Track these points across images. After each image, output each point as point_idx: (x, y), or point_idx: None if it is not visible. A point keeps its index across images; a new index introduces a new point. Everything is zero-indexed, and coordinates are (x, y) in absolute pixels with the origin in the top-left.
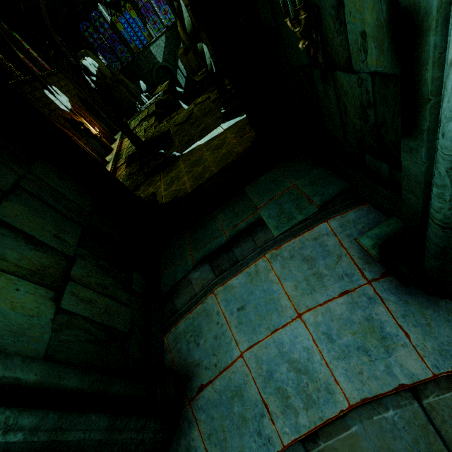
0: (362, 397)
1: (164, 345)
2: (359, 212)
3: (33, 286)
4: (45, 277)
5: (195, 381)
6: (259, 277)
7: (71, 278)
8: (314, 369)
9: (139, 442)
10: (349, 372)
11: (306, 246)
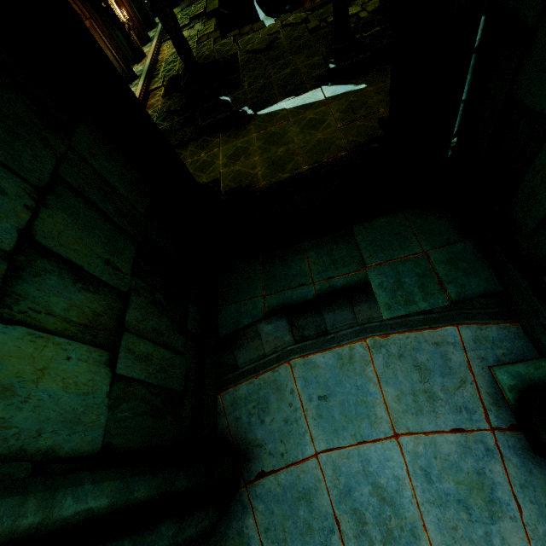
0: None
1: (218, 405)
2: (504, 332)
3: (85, 348)
4: (98, 332)
5: (255, 463)
6: (353, 367)
7: (126, 327)
8: (402, 504)
9: (196, 532)
10: (442, 523)
11: (422, 350)
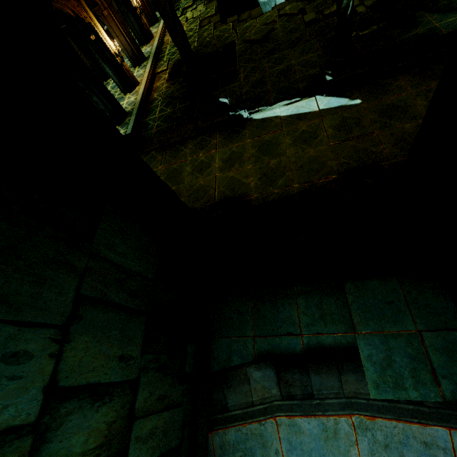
0: None
1: (208, 444)
2: None
3: None
4: (112, 442)
5: None
6: (337, 443)
7: (135, 416)
8: None
9: None
10: None
11: (410, 446)
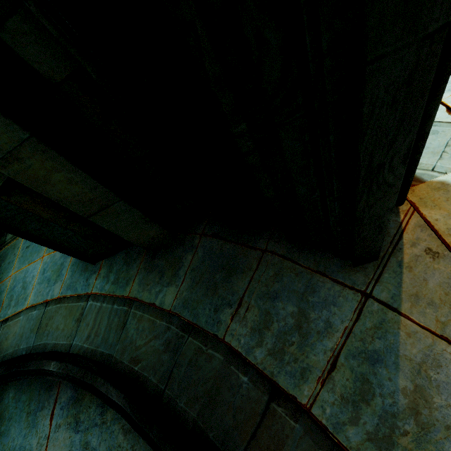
0: (32, 304)
1: None
2: None
3: None
4: None
5: None
6: None
7: None
8: (29, 287)
9: None
10: (37, 291)
11: None
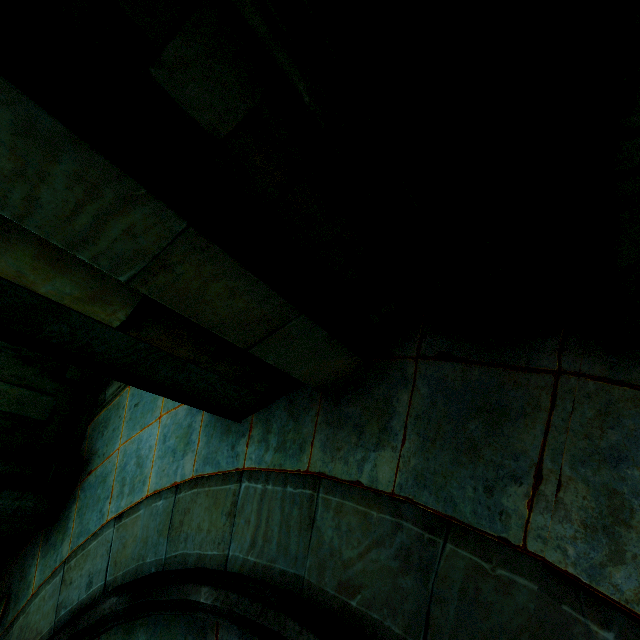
0: (155, 490)
1: (86, 433)
2: None
3: None
4: None
5: (90, 466)
6: None
7: None
8: (146, 464)
9: (16, 508)
10: (159, 469)
11: None
